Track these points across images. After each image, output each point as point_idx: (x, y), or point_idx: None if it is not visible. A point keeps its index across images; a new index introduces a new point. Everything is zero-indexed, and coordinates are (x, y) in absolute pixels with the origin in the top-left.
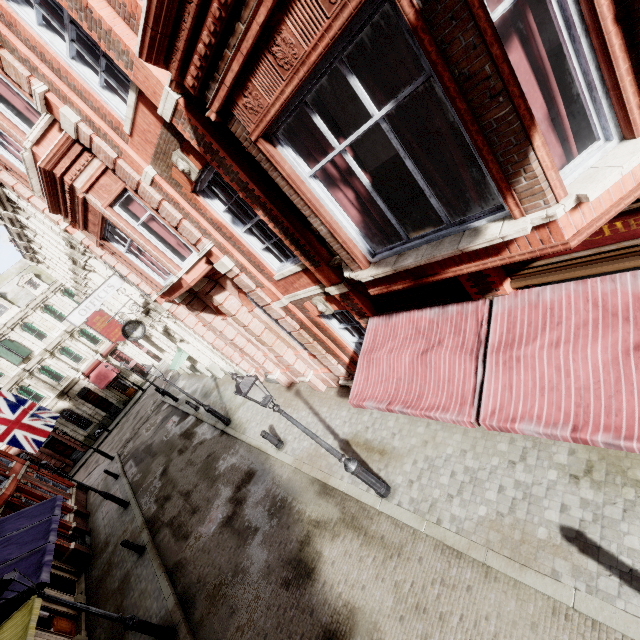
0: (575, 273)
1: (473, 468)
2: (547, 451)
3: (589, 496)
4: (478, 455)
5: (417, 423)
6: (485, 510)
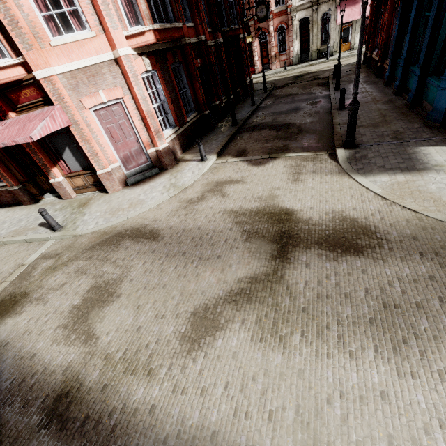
0: (30, 111)
1: (22, 218)
2: (55, 206)
3: (56, 213)
4: (28, 214)
5: (9, 211)
6: (16, 228)
